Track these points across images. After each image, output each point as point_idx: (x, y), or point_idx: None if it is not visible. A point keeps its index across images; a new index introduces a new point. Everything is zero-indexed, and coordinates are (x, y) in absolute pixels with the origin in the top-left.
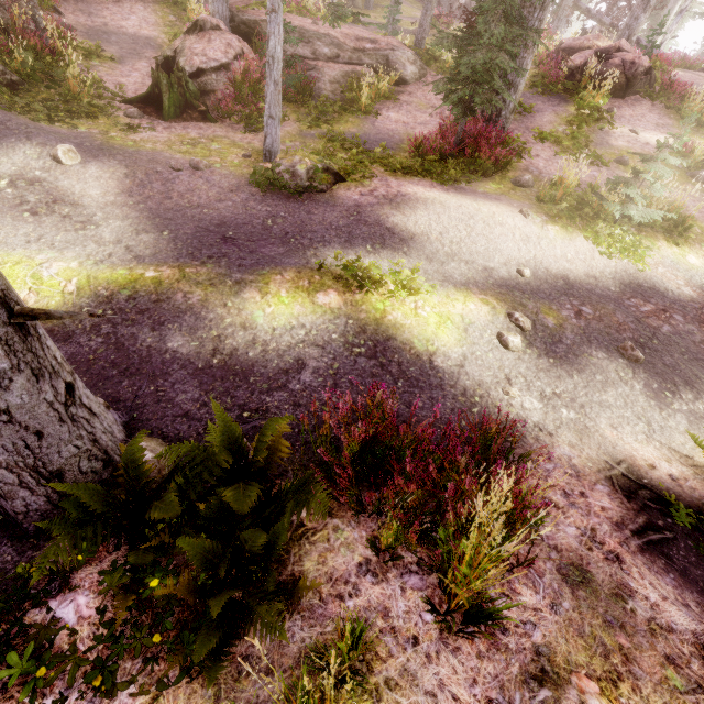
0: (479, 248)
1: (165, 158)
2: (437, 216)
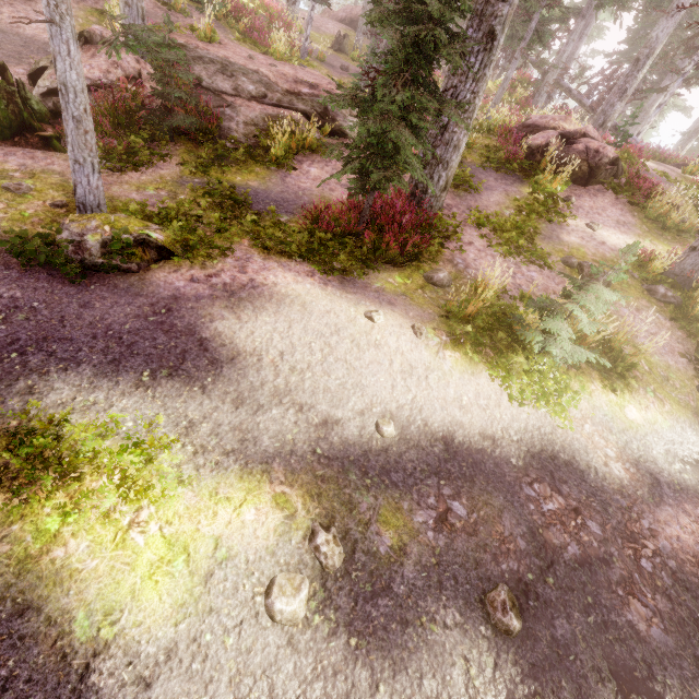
0: (331, 382)
1: None
2: (287, 325)
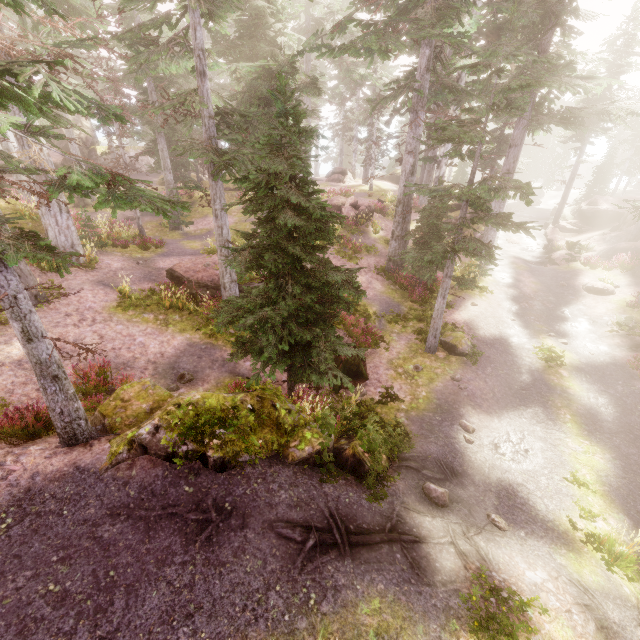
0: (501, 322)
1: (448, 389)
2: (483, 322)
